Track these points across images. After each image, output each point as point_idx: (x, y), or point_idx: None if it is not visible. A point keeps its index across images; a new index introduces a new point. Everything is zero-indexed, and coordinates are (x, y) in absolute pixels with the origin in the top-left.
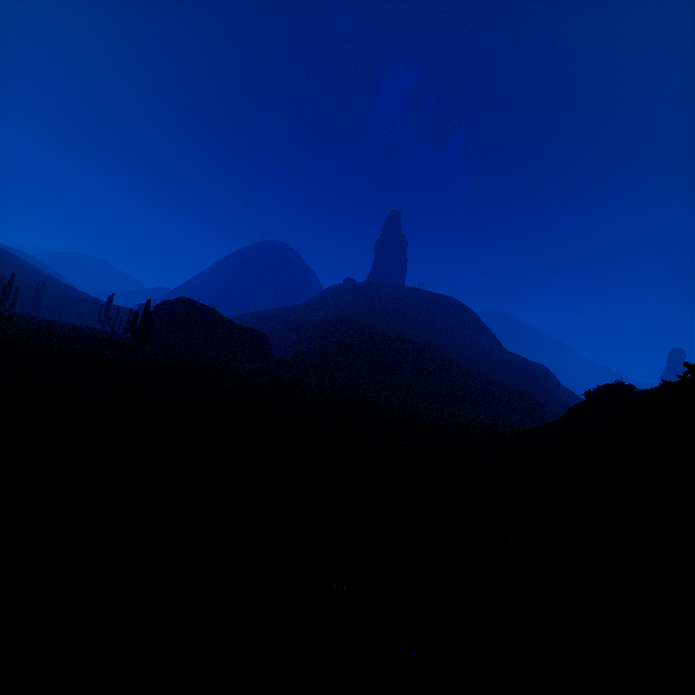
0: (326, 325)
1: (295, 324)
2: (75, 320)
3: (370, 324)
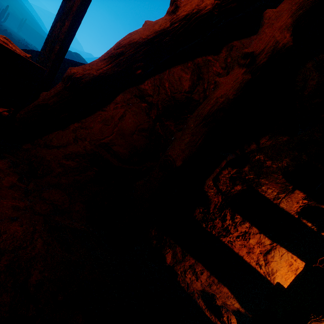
0: None
1: None
2: (36, 46)
3: None
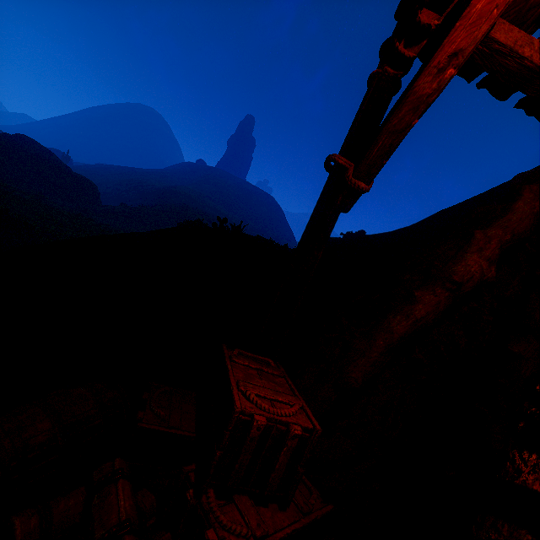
0: (160, 191)
1: (138, 184)
2: None
3: (197, 199)
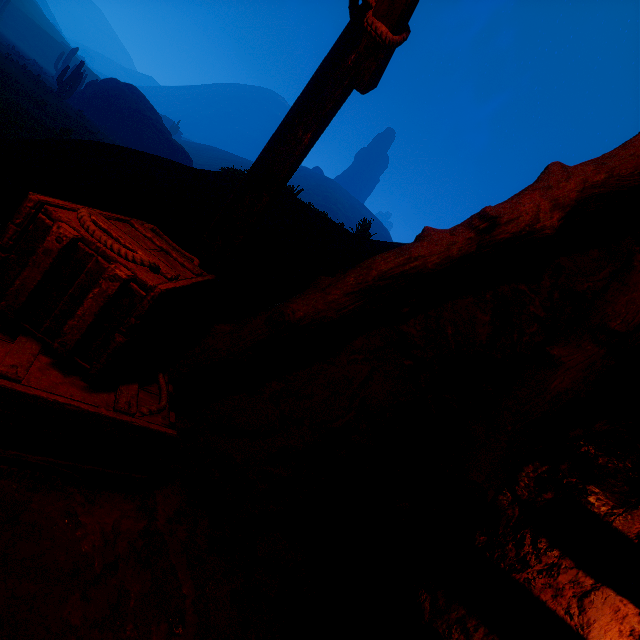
0: None
1: None
2: (35, 55)
3: None
